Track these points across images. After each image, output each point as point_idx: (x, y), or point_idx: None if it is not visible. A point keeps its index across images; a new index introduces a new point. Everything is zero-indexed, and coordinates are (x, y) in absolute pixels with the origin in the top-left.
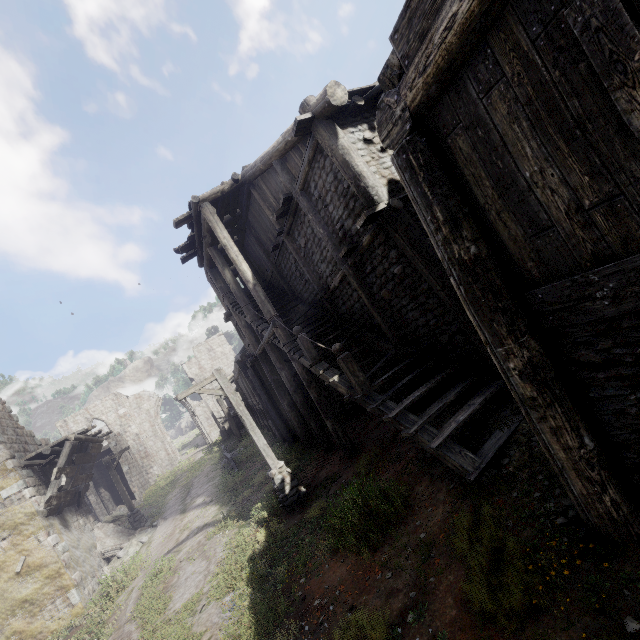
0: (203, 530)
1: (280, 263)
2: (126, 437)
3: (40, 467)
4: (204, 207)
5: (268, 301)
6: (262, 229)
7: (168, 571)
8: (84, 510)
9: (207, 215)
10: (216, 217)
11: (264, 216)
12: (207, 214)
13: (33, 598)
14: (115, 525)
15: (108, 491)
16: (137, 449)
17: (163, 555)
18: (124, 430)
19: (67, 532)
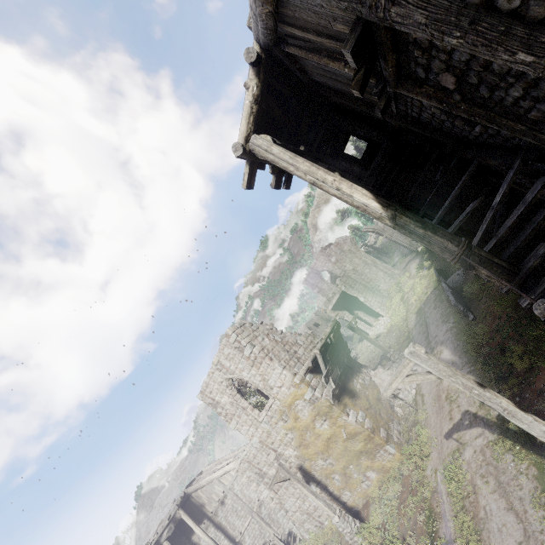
0: (477, 427)
1: (405, 112)
2: (347, 274)
3: (313, 362)
4: (253, 149)
5: (432, 232)
6: (343, 85)
7: (464, 480)
8: (356, 367)
9: (264, 157)
10: (275, 150)
11: (332, 69)
12: (263, 155)
13: (364, 450)
14: (383, 370)
15: (360, 310)
16: (360, 279)
17: (445, 436)
18: (343, 270)
19: (357, 400)
